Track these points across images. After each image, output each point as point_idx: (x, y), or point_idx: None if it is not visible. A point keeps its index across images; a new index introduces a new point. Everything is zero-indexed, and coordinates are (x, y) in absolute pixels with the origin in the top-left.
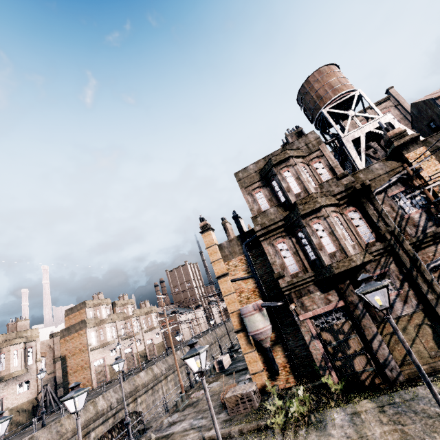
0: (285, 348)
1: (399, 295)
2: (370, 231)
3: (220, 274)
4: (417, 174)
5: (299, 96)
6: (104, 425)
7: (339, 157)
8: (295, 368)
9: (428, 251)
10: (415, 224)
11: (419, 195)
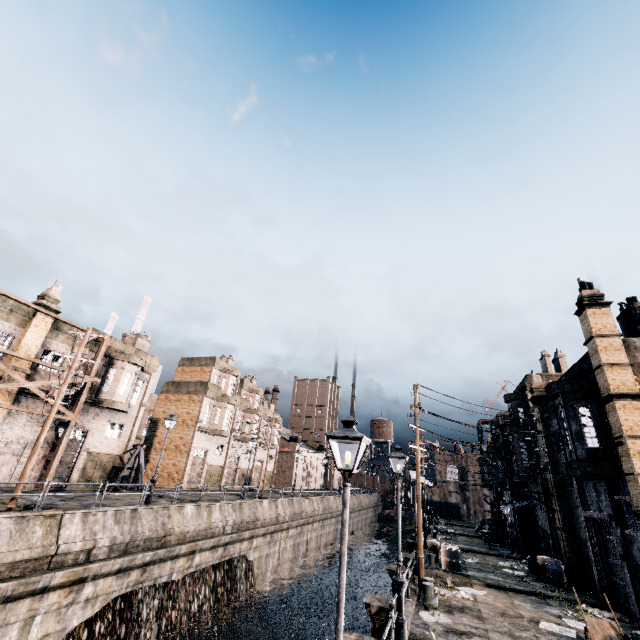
0: None
1: None
2: None
3: (623, 391)
4: None
5: None
6: (212, 554)
7: None
8: None
9: None
10: None
11: None
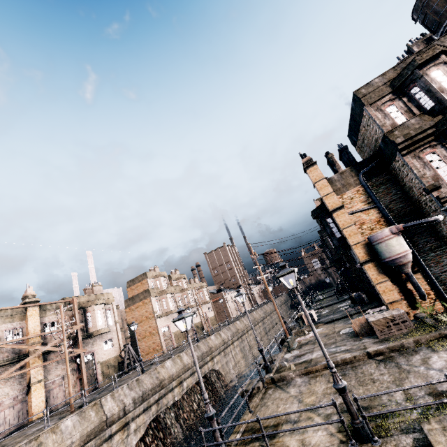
0: (427, 274)
1: None
2: None
3: (335, 207)
4: None
5: (418, 3)
6: (192, 378)
7: None
8: (443, 294)
9: None
10: None
11: None
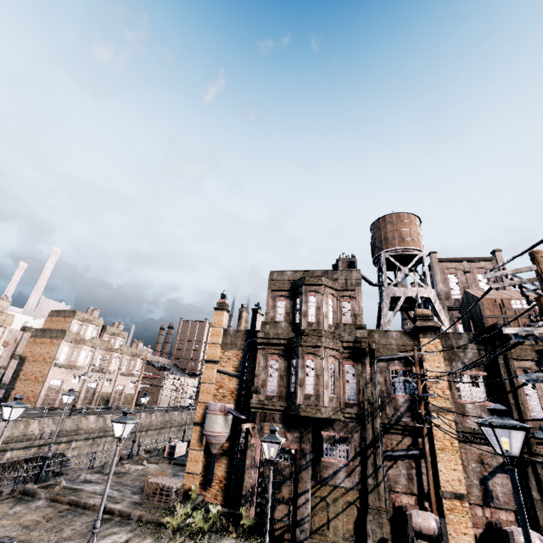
0: (231, 463)
1: (347, 465)
2: (356, 392)
3: (210, 359)
4: (422, 362)
5: (372, 226)
6: (25, 452)
7: (379, 304)
8: (229, 488)
9: (394, 438)
10: (396, 407)
11: (414, 382)
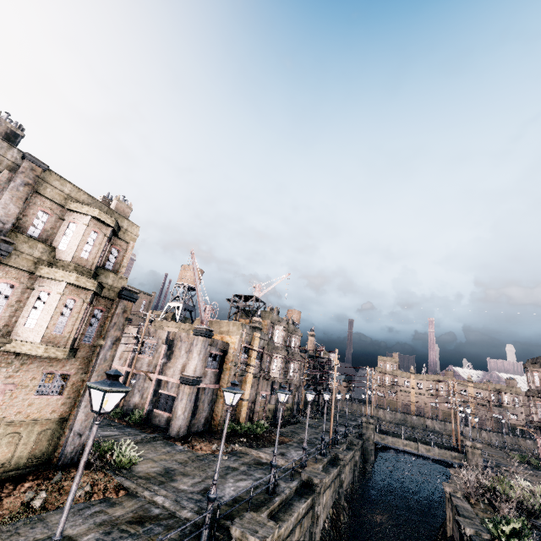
0: None
1: None
2: None
3: None
4: None
5: None
6: None
7: None
8: None
9: None
10: None
11: None
